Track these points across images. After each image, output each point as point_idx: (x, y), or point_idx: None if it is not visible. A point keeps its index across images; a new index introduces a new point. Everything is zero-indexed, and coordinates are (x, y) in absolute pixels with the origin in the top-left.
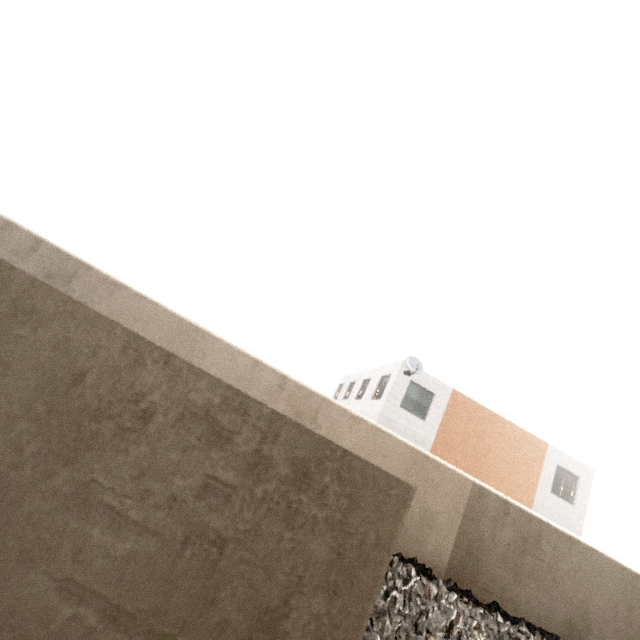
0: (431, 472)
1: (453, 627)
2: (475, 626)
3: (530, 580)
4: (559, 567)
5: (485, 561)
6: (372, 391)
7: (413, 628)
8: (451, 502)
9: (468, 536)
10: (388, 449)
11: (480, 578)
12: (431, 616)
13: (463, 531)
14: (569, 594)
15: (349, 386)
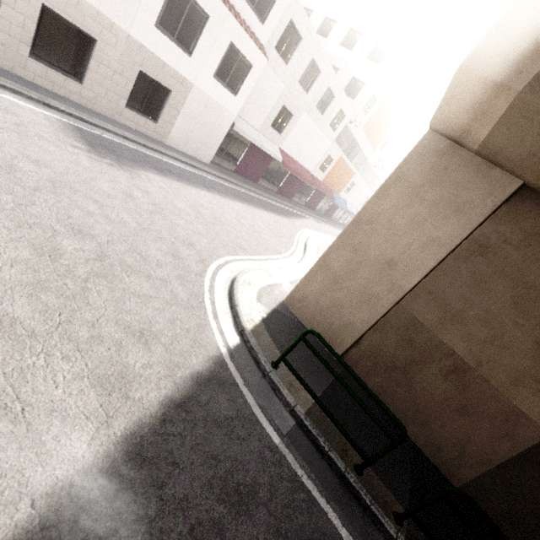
0: None
1: None
2: None
3: None
4: None
5: None
6: (367, 51)
7: None
8: None
9: None
10: None
11: None
12: None
13: None
14: None
15: (323, 20)
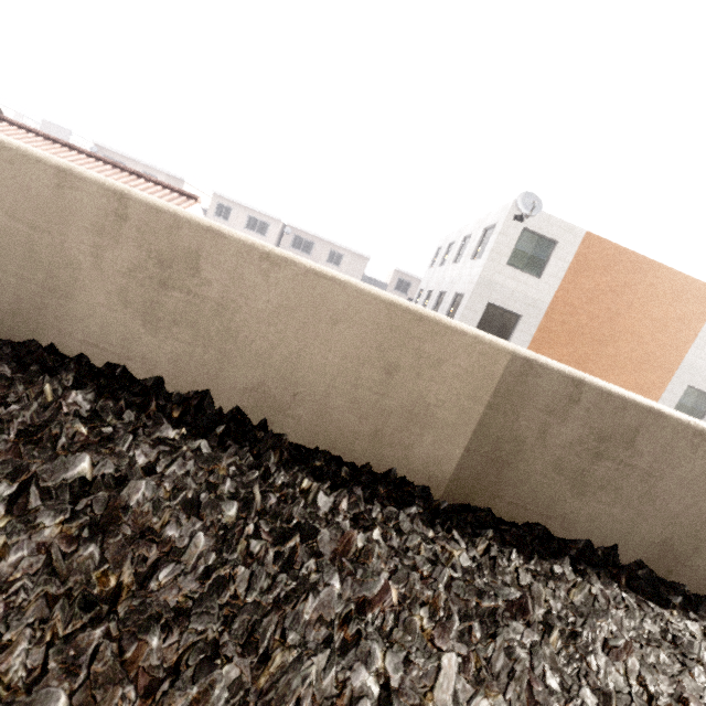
0: (427, 342)
1: (352, 621)
2: (427, 599)
3: (602, 493)
4: (665, 475)
5: (521, 469)
6: (472, 250)
7: (245, 633)
8: (465, 387)
9: (493, 436)
10: (341, 309)
11: (509, 491)
12: (301, 606)
13: (485, 429)
14: (674, 510)
15: (447, 248)
